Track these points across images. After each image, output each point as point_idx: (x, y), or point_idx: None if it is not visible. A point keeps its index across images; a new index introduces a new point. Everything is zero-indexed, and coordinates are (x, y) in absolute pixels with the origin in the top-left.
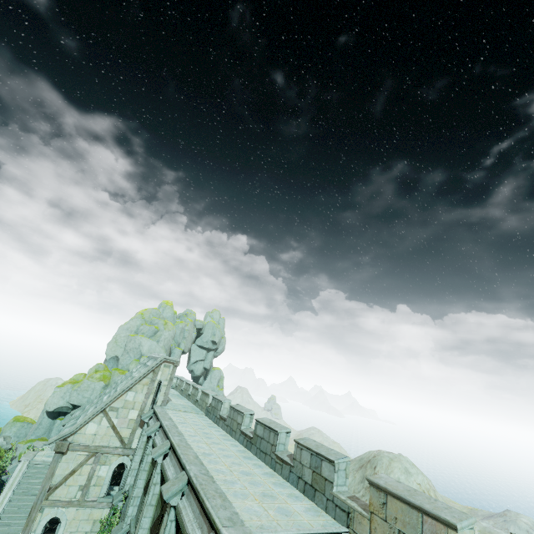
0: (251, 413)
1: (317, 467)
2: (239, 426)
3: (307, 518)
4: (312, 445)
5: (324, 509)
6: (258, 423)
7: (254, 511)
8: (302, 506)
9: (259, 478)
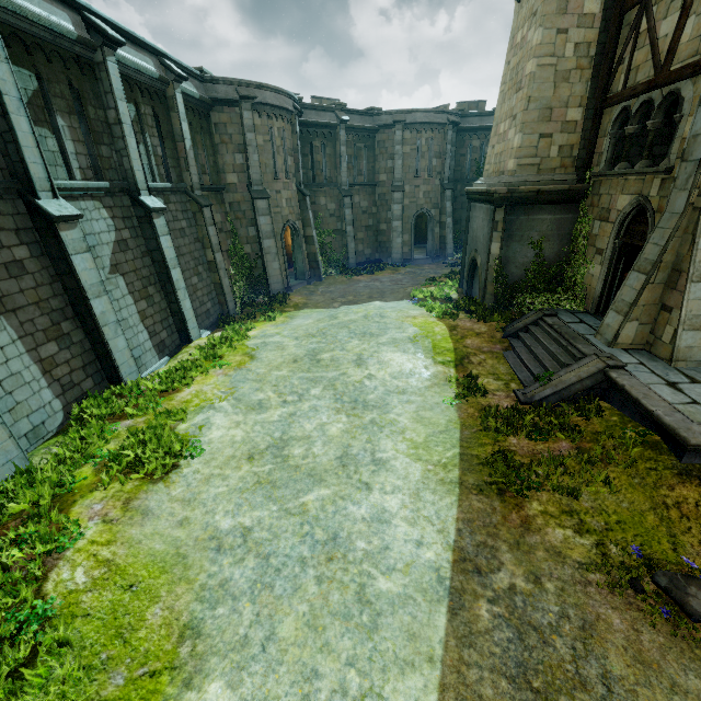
0: None
1: None
2: None
3: None
4: None
5: None
6: None
7: None
8: None
9: None
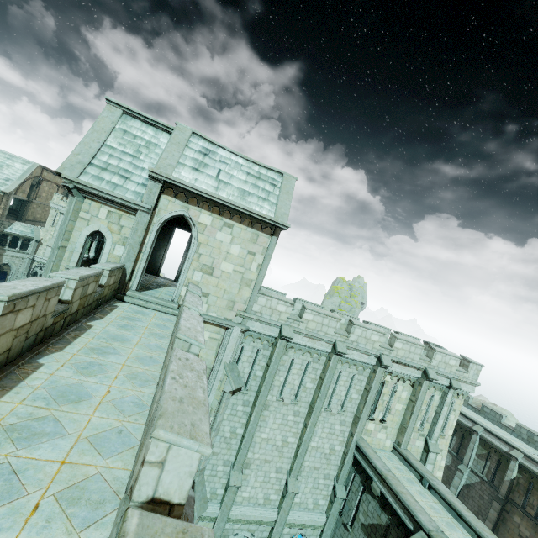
0: (472, 397)
1: (531, 436)
2: (466, 401)
3: (532, 450)
4: (526, 427)
5: (534, 448)
6: (484, 406)
7: (518, 445)
8: (526, 446)
9: (501, 431)
